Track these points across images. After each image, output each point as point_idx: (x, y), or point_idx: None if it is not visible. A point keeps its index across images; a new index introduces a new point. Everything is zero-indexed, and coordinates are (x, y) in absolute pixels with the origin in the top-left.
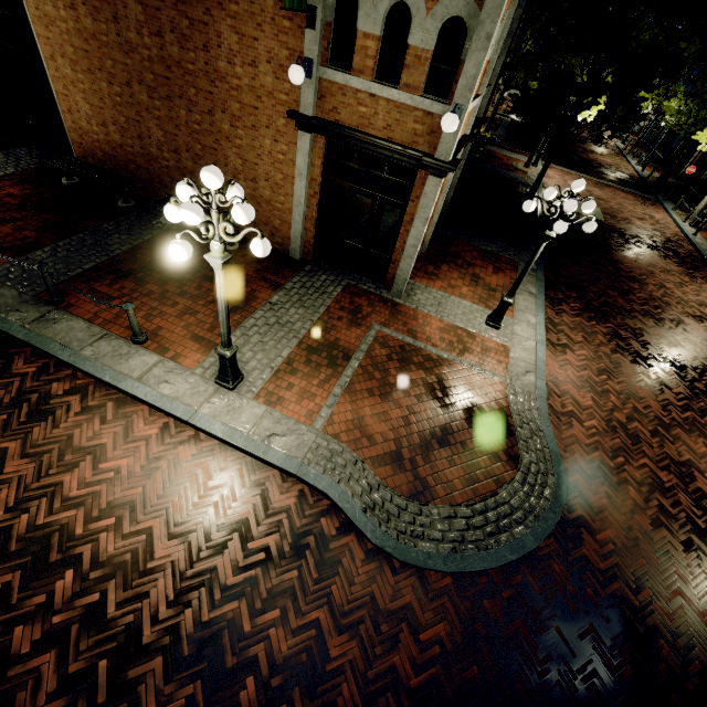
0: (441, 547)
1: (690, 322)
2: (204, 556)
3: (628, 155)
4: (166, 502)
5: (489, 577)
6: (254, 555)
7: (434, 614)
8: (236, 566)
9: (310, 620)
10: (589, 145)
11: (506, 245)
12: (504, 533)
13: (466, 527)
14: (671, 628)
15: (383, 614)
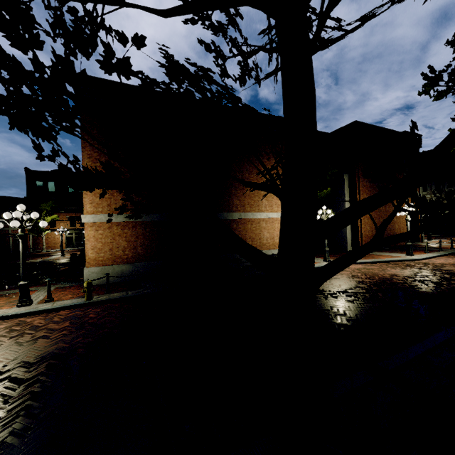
0: None
1: None
2: None
3: None
4: None
5: None
6: None
7: None
8: None
9: None
10: None
11: None
12: None
13: None
14: None
15: None
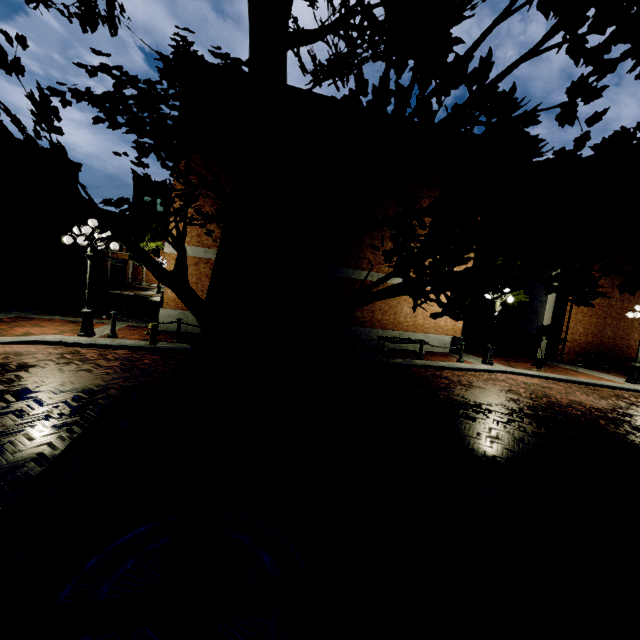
0: None
1: None
2: None
3: None
4: None
5: None
6: None
7: None
8: None
9: None
10: None
11: None
12: None
13: None
14: None
15: None
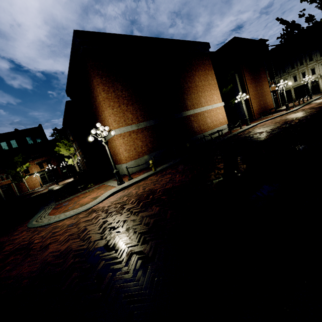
0: None
1: None
2: None
3: None
4: None
5: None
6: None
7: None
8: None
9: None
10: None
11: None
12: None
13: None
14: None
15: None
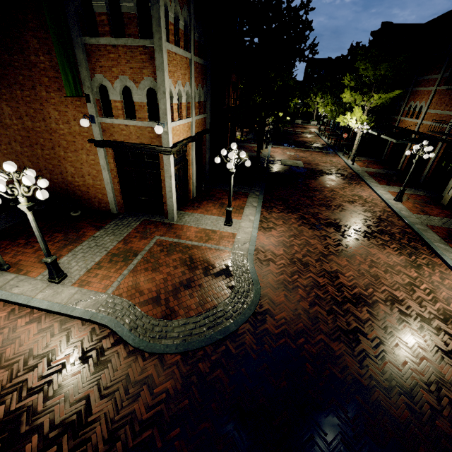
0: (176, 340)
1: (346, 204)
2: (21, 374)
3: (321, 135)
4: (2, 350)
5: (205, 350)
6: (54, 367)
7: (166, 377)
8: (41, 375)
9: (84, 395)
10: (300, 134)
11: (243, 186)
12: (217, 325)
13: (194, 327)
14: (314, 355)
15: (133, 383)
